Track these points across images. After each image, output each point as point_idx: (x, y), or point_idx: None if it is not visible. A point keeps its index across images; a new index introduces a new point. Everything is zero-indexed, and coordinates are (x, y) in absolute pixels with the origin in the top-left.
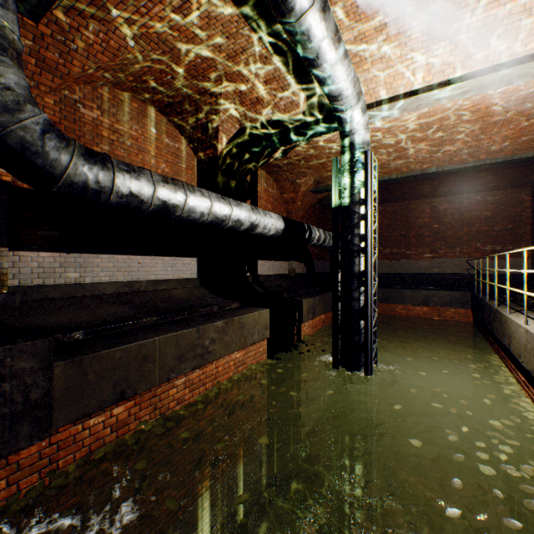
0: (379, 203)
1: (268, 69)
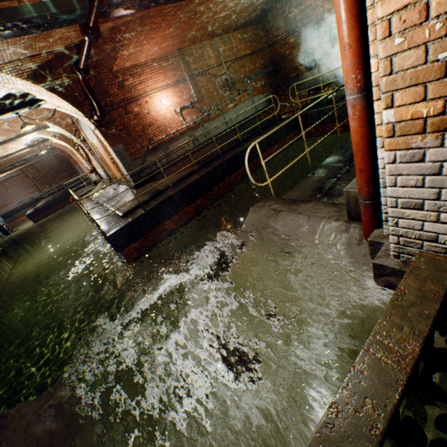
0: None
1: None
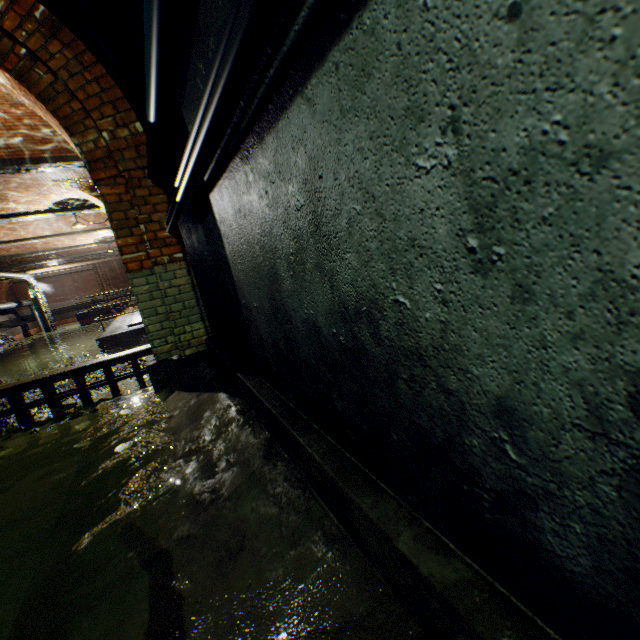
0: (46, 278)
1: None
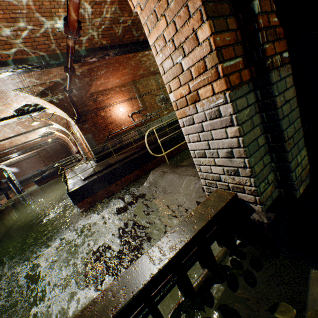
0: (11, 165)
1: None
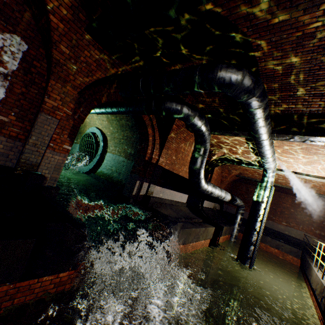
0: None
1: (245, 149)
